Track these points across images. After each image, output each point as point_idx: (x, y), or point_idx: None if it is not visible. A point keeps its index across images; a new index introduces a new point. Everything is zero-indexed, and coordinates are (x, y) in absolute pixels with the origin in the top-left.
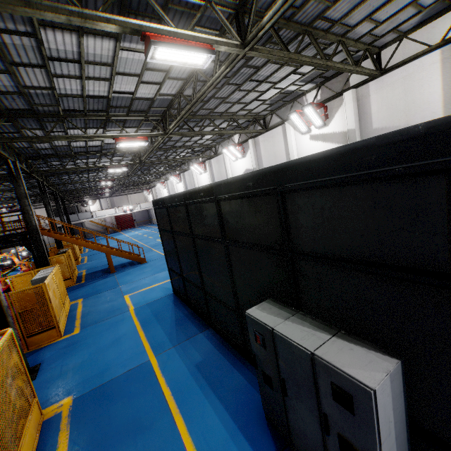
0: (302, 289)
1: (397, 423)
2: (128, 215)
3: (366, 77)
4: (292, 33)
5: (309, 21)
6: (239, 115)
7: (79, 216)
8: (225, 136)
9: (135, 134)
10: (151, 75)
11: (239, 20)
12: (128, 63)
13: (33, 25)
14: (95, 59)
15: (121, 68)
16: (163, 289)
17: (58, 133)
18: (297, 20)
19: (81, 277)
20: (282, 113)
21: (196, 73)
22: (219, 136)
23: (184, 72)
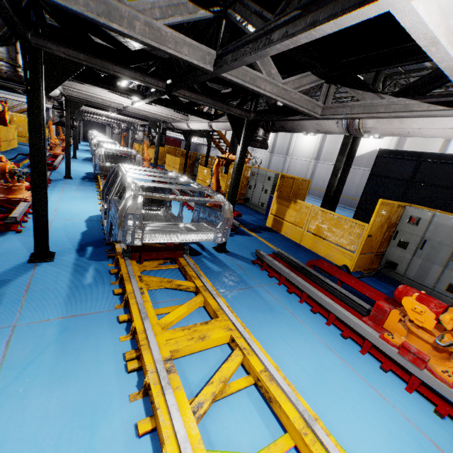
0: None
1: None
2: (177, 142)
3: None
4: None
5: None
6: None
7: None
8: None
9: None
10: None
11: None
12: None
13: None
14: None
15: None
16: None
17: None
18: None
19: None
20: None
21: None
22: None
23: None
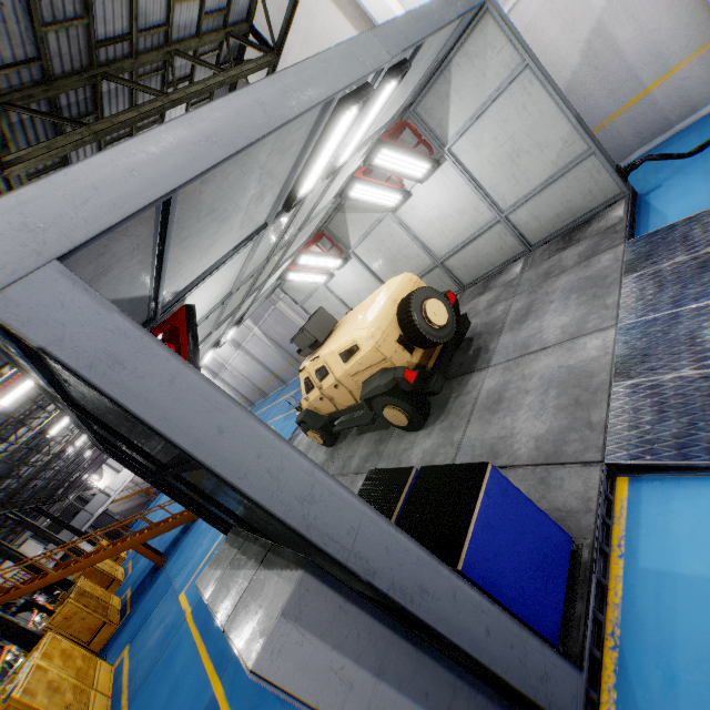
0: (225, 505)
1: (366, 653)
2: None
3: (266, 71)
4: (82, 91)
5: (85, 61)
6: None
7: (89, 511)
8: None
9: (15, 371)
10: None
11: None
12: None
13: None
14: None
15: None
16: None
17: None
18: (65, 71)
19: (125, 605)
20: None
21: None
22: None
23: None
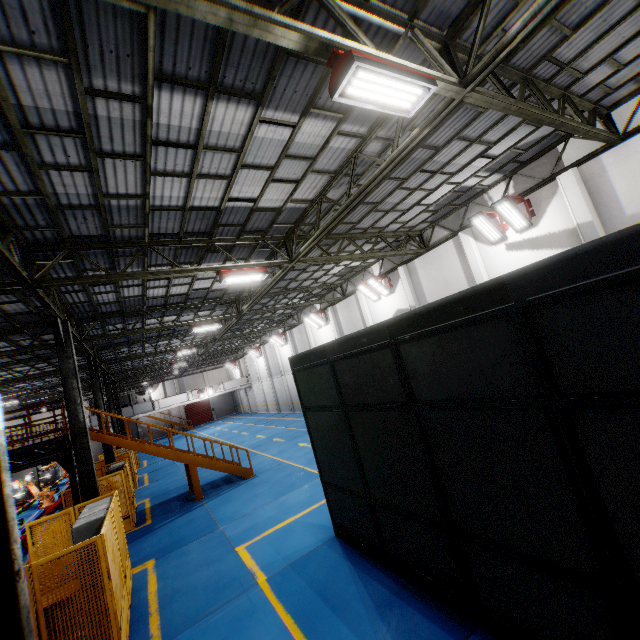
0: None
1: None
2: (204, 403)
3: (592, 150)
4: None
5: (529, 65)
6: (387, 231)
7: (134, 409)
8: (358, 268)
9: (249, 263)
10: (289, 168)
11: (451, 54)
12: (262, 148)
13: (144, 82)
14: (218, 142)
15: (250, 156)
16: (309, 529)
17: None
18: (514, 64)
19: (143, 512)
20: (451, 223)
21: (355, 159)
22: (350, 268)
23: (335, 160)
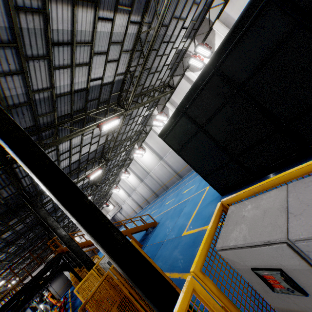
0: None
1: None
2: None
3: (220, 10)
4: None
5: None
6: (155, 87)
7: None
8: (147, 116)
9: (109, 117)
10: (113, 52)
11: None
12: (100, 39)
13: None
14: (81, 39)
15: (96, 46)
16: (208, 205)
17: (52, 154)
18: None
19: None
20: (179, 72)
21: (139, 37)
22: (145, 117)
23: (130, 42)
